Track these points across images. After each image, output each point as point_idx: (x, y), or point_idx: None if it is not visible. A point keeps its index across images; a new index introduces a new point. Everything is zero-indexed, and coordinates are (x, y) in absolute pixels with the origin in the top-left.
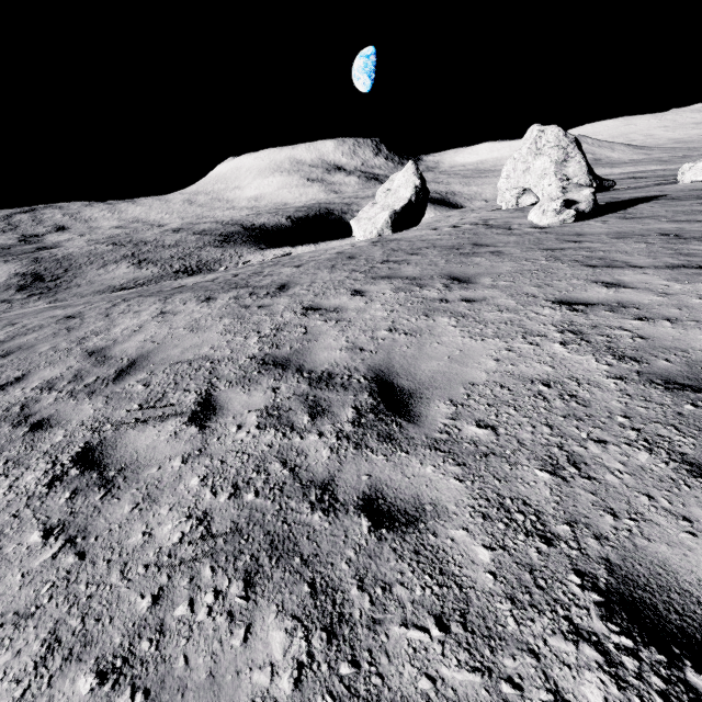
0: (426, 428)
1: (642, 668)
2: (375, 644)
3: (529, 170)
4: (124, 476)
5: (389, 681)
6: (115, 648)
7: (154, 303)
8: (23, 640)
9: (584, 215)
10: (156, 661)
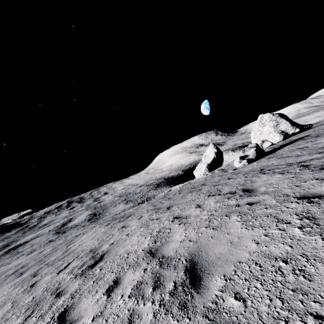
0: (91, 270)
1: (52, 322)
2: (28, 320)
3: (262, 133)
4: (34, 288)
5: None
6: (0, 323)
7: (97, 227)
8: None
9: (253, 160)
10: None
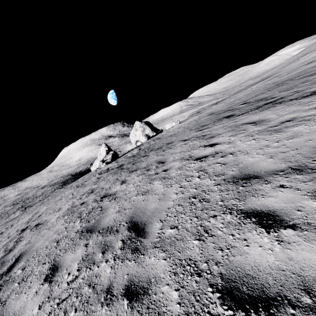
0: None
1: None
2: None
3: (136, 135)
4: None
5: None
6: None
7: None
8: None
9: (110, 162)
10: None
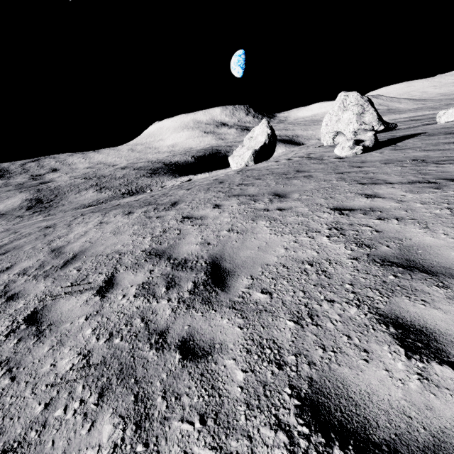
0: (231, 294)
1: (309, 447)
2: (161, 432)
3: (340, 120)
4: (50, 329)
5: None
6: (16, 436)
7: (98, 216)
8: None
9: (368, 149)
10: (36, 444)
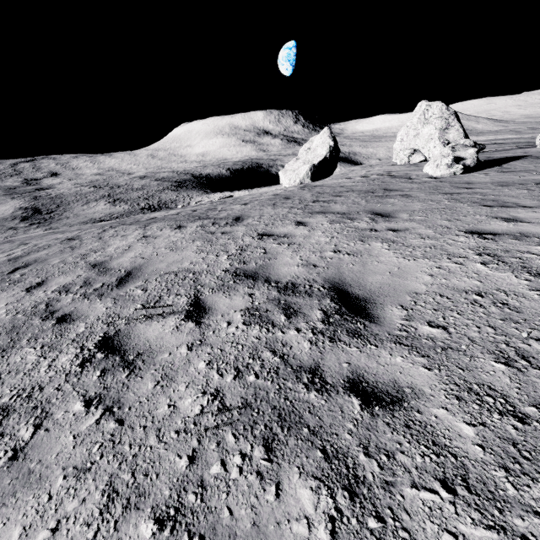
0: (386, 327)
1: None
2: (393, 502)
3: (418, 135)
4: (142, 360)
5: (415, 535)
6: (166, 499)
7: (136, 229)
8: (85, 490)
9: (469, 169)
10: (204, 512)
